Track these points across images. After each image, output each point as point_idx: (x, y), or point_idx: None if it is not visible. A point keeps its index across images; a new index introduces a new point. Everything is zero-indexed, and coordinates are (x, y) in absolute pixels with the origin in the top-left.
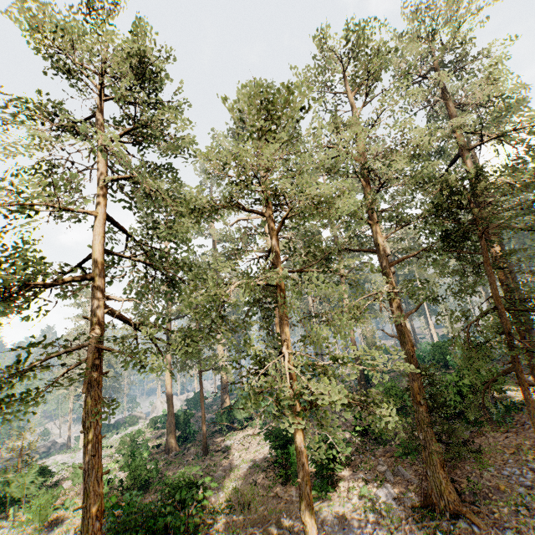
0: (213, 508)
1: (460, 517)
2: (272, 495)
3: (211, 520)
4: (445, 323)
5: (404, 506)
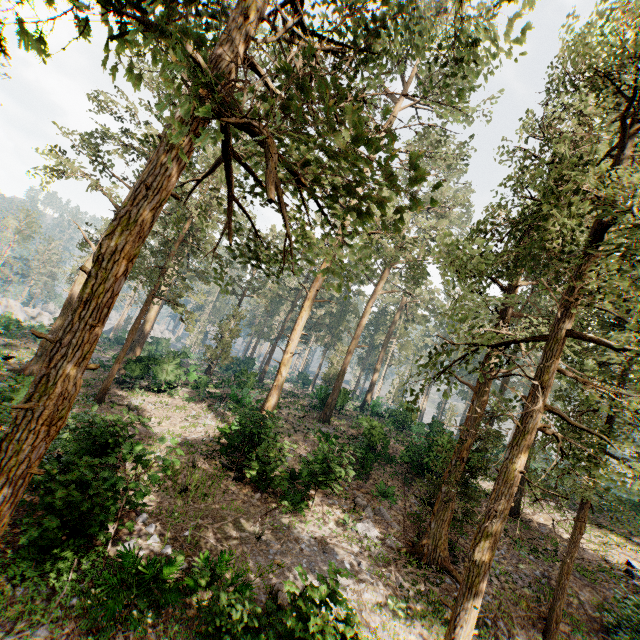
0: (130, 477)
1: (443, 573)
2: (221, 487)
3: (131, 492)
4: (392, 389)
5: (388, 548)
